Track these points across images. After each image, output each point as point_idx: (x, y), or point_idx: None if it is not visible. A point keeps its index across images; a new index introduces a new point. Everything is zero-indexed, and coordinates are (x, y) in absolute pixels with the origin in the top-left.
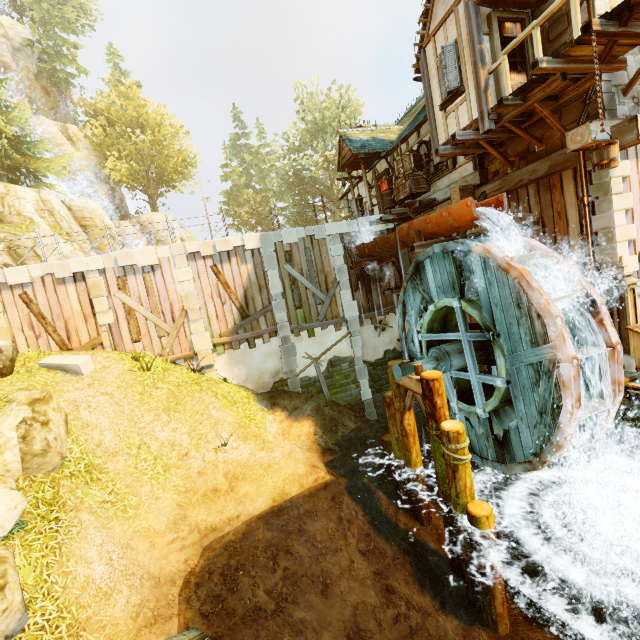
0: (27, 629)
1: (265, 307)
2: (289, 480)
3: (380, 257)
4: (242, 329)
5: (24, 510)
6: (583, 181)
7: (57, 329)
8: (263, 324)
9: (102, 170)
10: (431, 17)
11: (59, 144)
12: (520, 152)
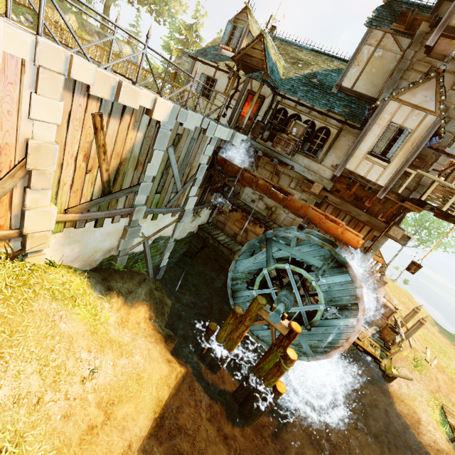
0: None
1: (132, 187)
2: (160, 386)
3: (242, 183)
4: (96, 206)
5: None
6: (376, 242)
7: None
8: (121, 203)
9: None
10: (412, 90)
11: None
12: (357, 195)
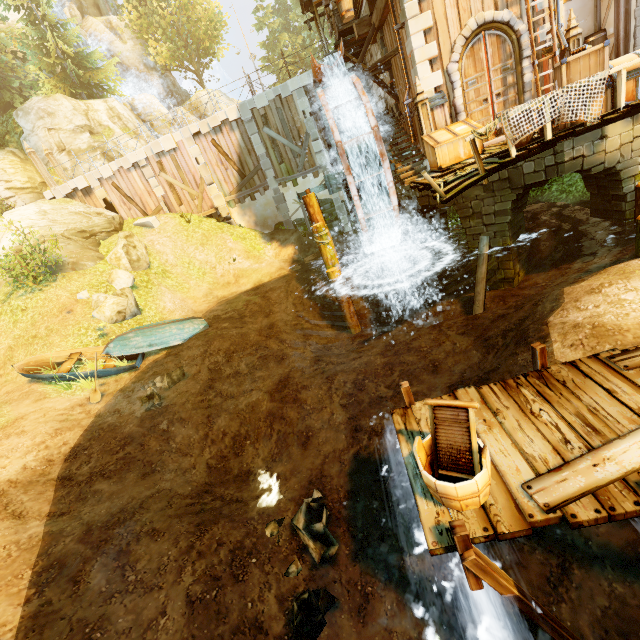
0: (143, 315)
1: (256, 167)
2: (265, 275)
3: None
4: (244, 187)
5: (137, 283)
6: (390, 11)
7: (137, 203)
8: (257, 181)
9: (149, 58)
10: None
11: (110, 43)
12: None
